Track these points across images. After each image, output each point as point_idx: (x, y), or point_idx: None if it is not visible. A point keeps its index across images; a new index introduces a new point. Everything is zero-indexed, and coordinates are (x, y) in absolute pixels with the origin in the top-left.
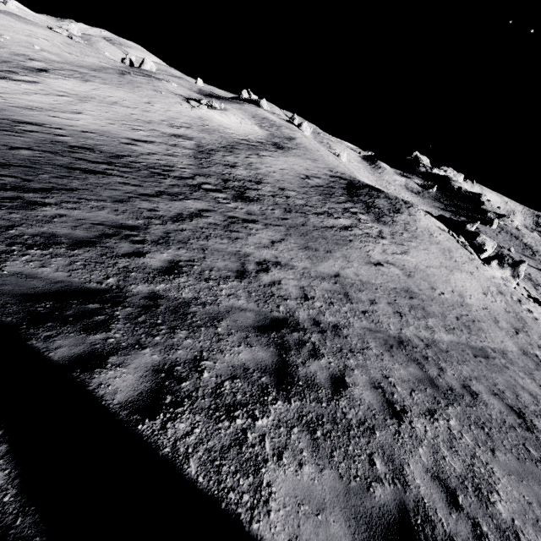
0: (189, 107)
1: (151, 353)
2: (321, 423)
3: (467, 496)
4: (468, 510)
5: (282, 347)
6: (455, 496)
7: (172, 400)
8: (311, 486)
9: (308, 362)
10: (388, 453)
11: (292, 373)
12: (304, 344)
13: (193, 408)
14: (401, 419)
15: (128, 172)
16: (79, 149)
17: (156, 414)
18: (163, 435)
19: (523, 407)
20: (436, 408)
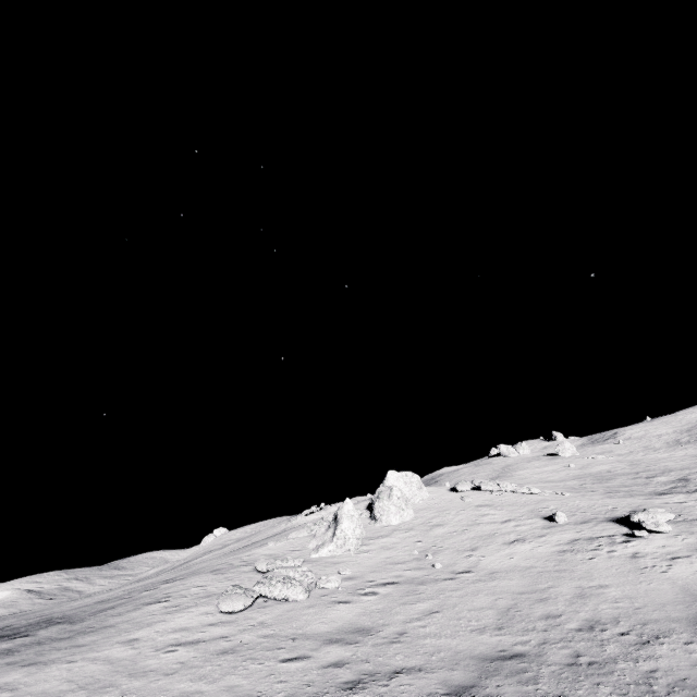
0: (285, 524)
1: None
2: None
3: None
4: None
5: None
6: None
7: None
8: None
9: None
10: None
11: None
12: None
13: None
14: None
15: None
16: None
17: None
18: None
19: None
20: None
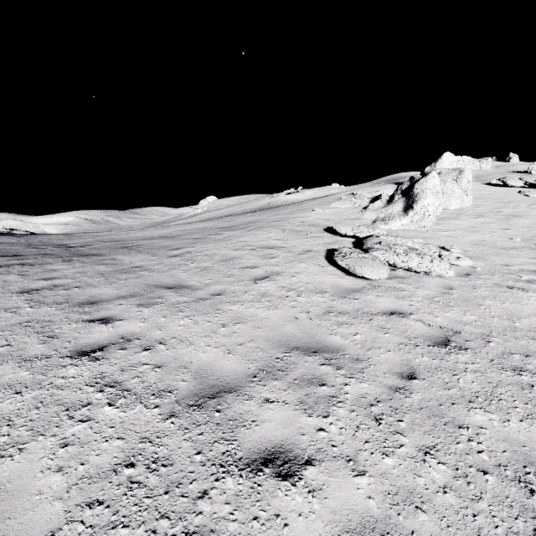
0: (268, 199)
1: None
2: None
3: None
4: None
5: None
6: None
7: None
8: None
9: None
10: None
11: None
12: None
13: None
14: None
15: None
16: None
17: None
18: None
19: None
20: None
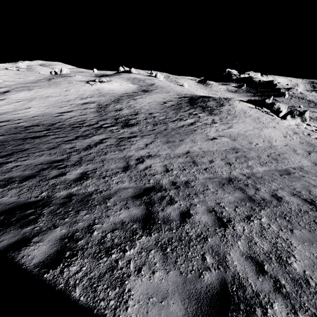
0: (90, 86)
1: (61, 229)
2: (171, 243)
3: (271, 264)
4: (271, 273)
5: (149, 203)
6: (262, 266)
7: (69, 254)
8: (159, 284)
9: (166, 208)
10: (215, 250)
11: (154, 217)
12: (164, 198)
13: (83, 255)
14: (226, 227)
15: (59, 131)
16: (30, 127)
17: (58, 265)
18: (60, 277)
19: (314, 198)
20: (252, 214)
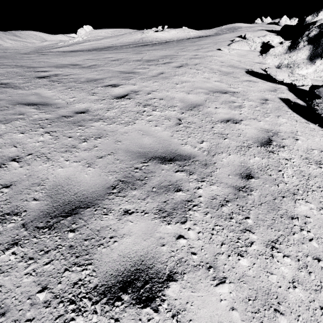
0: (141, 35)
1: None
2: None
3: None
4: None
5: None
6: None
7: None
8: None
9: None
10: None
11: None
12: None
13: None
14: None
15: None
16: None
17: None
18: None
19: None
20: None
